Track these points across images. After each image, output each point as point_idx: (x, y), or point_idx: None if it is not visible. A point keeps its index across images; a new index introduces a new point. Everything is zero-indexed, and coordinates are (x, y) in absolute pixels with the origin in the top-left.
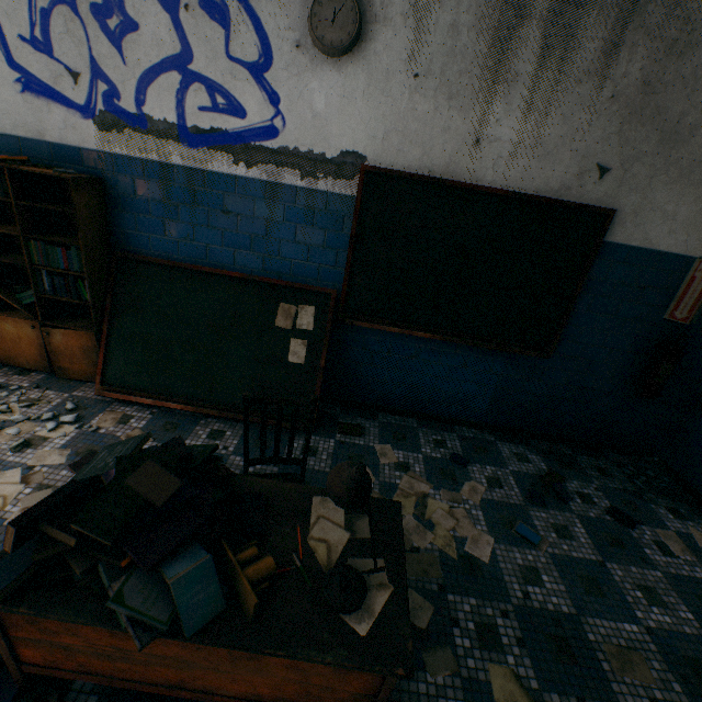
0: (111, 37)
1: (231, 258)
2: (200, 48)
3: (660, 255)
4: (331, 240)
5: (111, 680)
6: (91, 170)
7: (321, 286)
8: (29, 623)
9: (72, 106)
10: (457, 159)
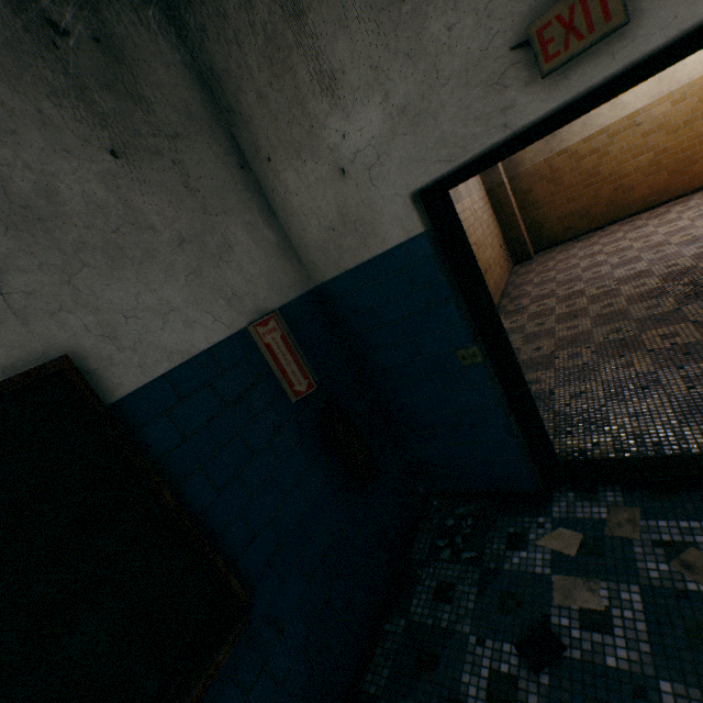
0: None
1: None
2: None
3: (210, 353)
4: None
5: None
6: None
7: None
8: None
9: None
10: None
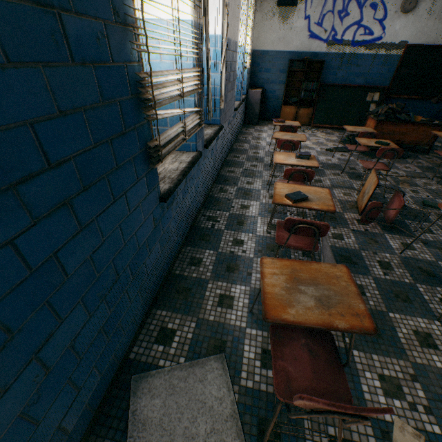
0: (340, 19)
1: (354, 81)
2: (365, 18)
3: None
4: (389, 70)
5: None
6: (320, 59)
7: (381, 86)
8: (379, 128)
9: (321, 40)
10: (437, 38)
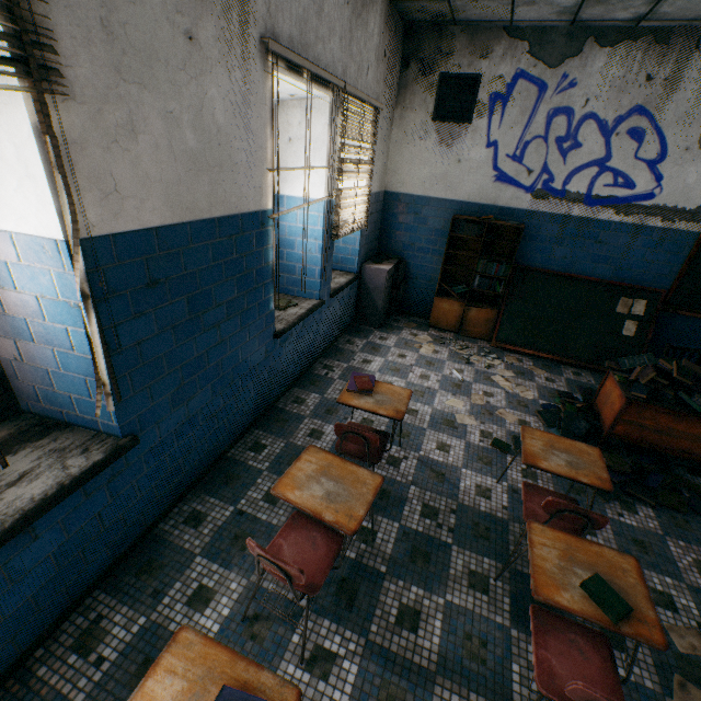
0: (561, 152)
1: (591, 269)
2: (616, 154)
3: None
4: (671, 259)
5: (649, 445)
6: (517, 220)
7: (652, 288)
8: (634, 413)
9: (520, 187)
10: None
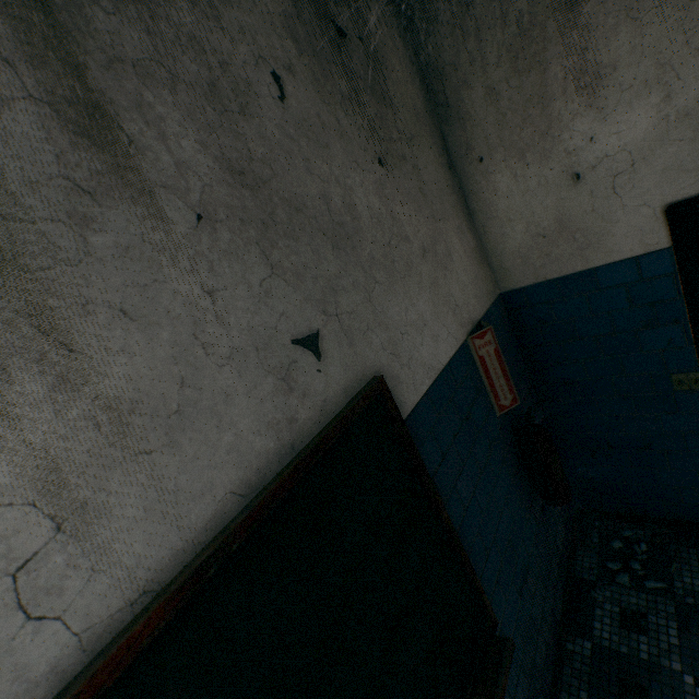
0: None
1: None
2: None
3: (449, 368)
4: None
5: None
6: None
7: None
8: None
9: None
10: None
